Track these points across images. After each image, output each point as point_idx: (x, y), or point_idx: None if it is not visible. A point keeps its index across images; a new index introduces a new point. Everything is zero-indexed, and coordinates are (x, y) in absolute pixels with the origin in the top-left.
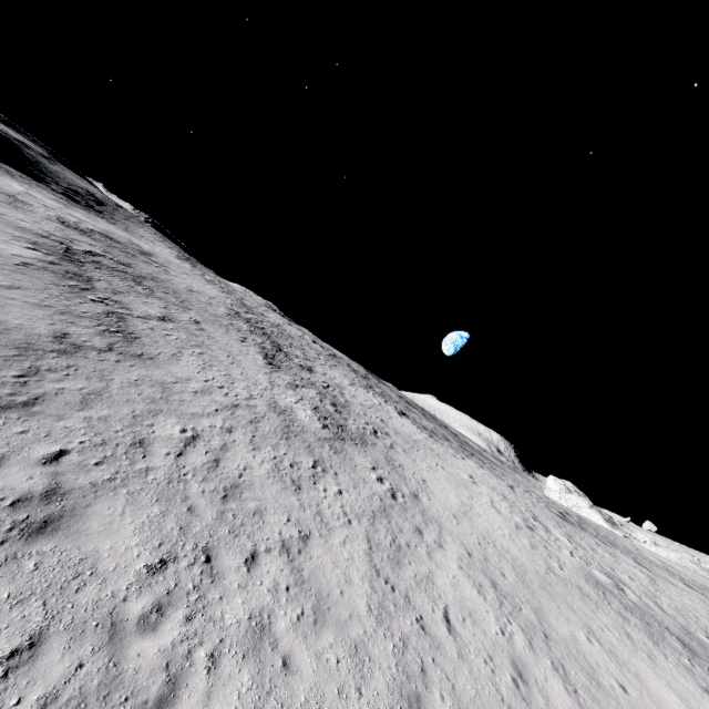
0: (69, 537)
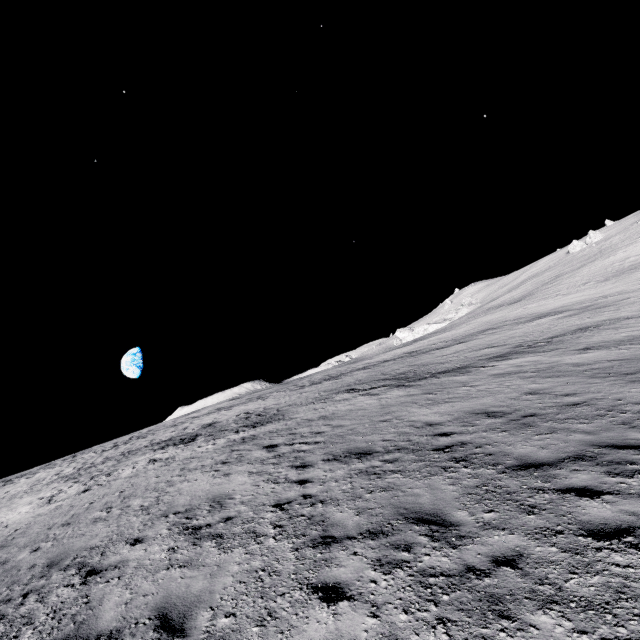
0: None
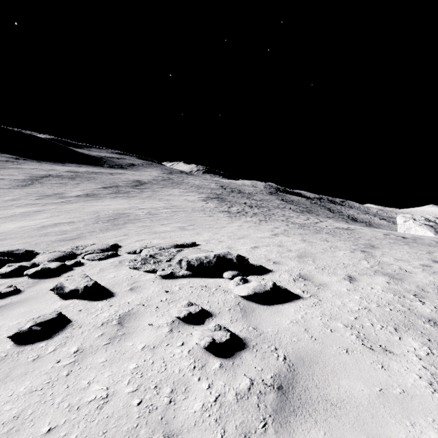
0: None
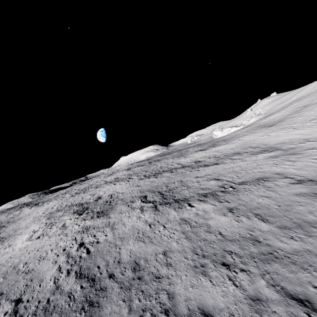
0: None
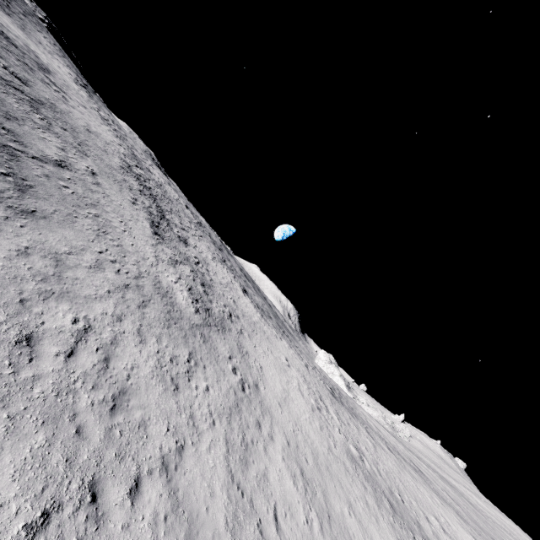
0: None
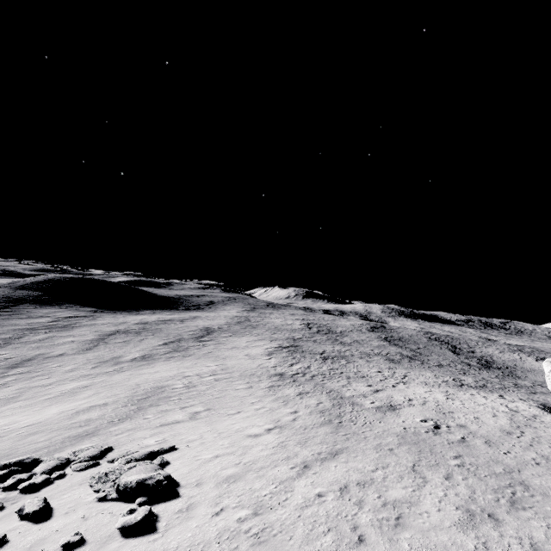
0: (4, 378)
